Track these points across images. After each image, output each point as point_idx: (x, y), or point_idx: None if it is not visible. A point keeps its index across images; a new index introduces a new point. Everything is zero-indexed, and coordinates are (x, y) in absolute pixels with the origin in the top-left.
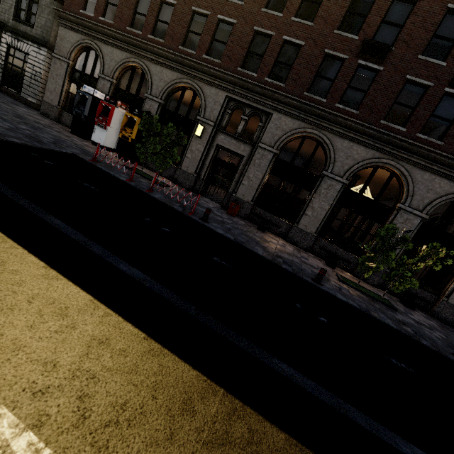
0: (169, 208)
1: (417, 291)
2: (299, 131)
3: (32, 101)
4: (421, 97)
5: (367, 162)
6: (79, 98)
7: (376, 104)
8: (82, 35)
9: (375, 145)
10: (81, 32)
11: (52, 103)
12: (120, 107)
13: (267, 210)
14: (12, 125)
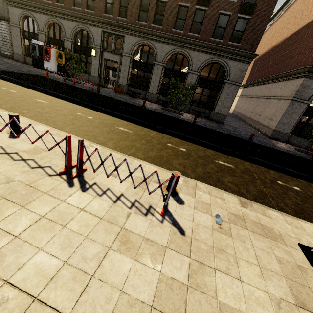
0: (82, 89)
1: (203, 111)
2: (139, 43)
3: (8, 54)
4: (187, 13)
5: (170, 52)
6: (32, 47)
7: (168, 21)
8: (22, 9)
9: (172, 42)
10: (20, 7)
11: (19, 53)
12: (53, 48)
13: (134, 87)
14: (8, 66)
